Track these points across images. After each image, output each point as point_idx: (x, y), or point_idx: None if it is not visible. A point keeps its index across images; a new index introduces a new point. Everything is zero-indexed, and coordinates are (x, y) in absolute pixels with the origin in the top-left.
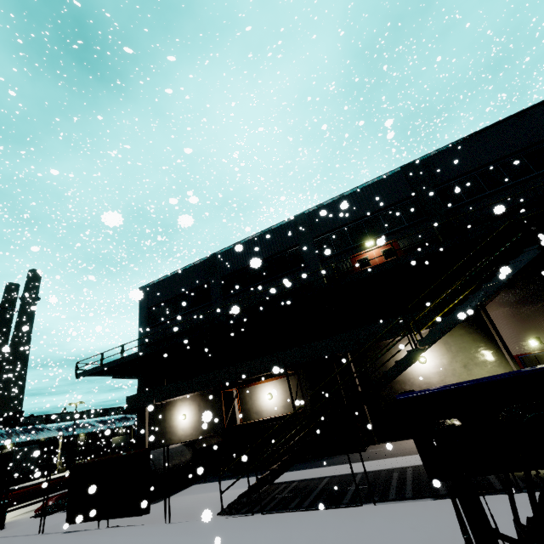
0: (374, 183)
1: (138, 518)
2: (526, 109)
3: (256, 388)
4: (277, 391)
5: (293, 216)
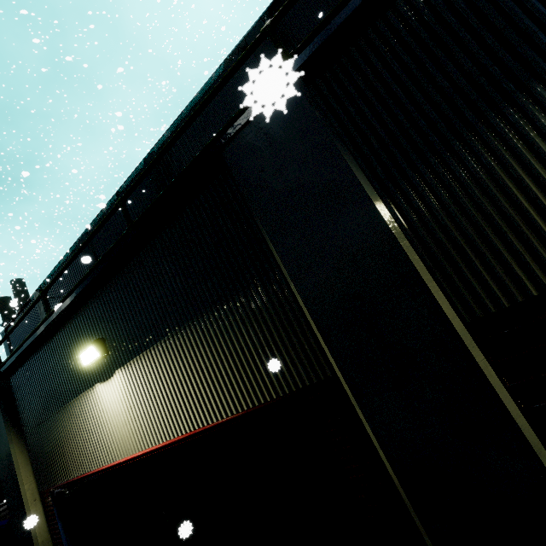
0: (129, 185)
1: None
2: (229, 55)
3: None
4: None
5: (78, 239)
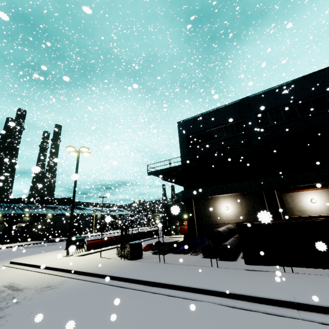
0: None
1: (301, 269)
2: None
3: (298, 194)
4: (321, 197)
5: None
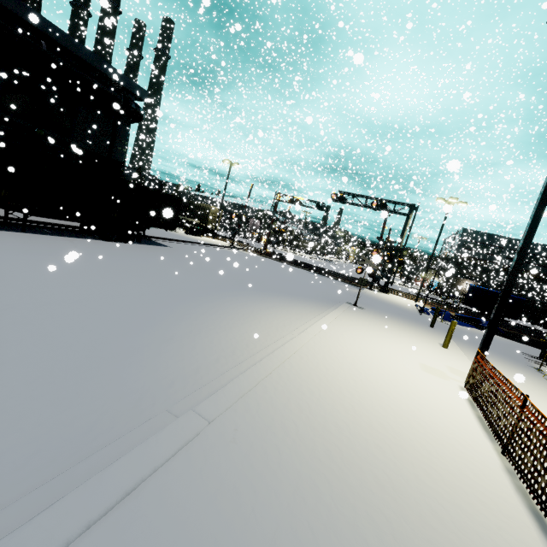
0: None
1: None
2: None
3: None
4: None
5: None
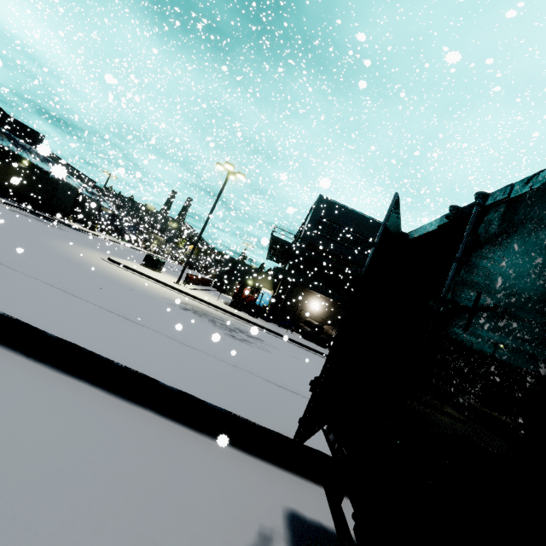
0: None
1: None
2: None
3: None
4: None
5: None
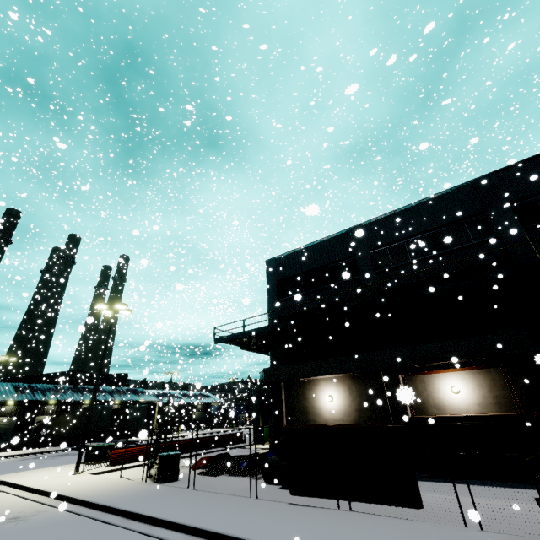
0: None
1: (375, 507)
2: None
3: (432, 378)
4: (467, 384)
5: (474, 178)
